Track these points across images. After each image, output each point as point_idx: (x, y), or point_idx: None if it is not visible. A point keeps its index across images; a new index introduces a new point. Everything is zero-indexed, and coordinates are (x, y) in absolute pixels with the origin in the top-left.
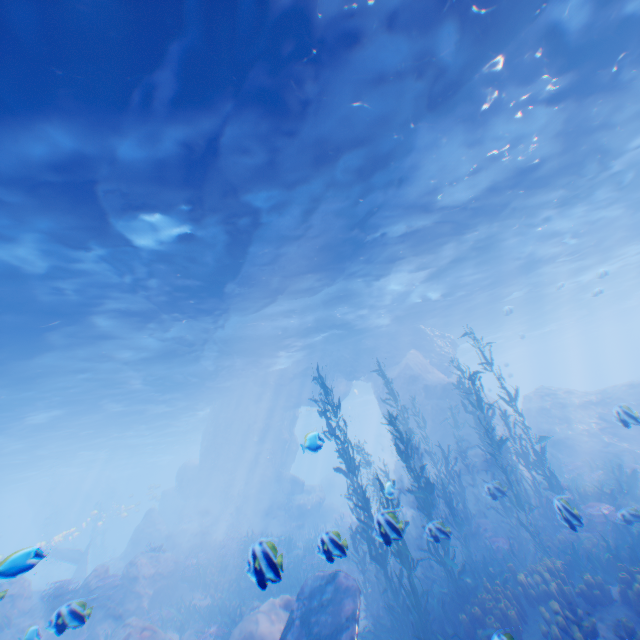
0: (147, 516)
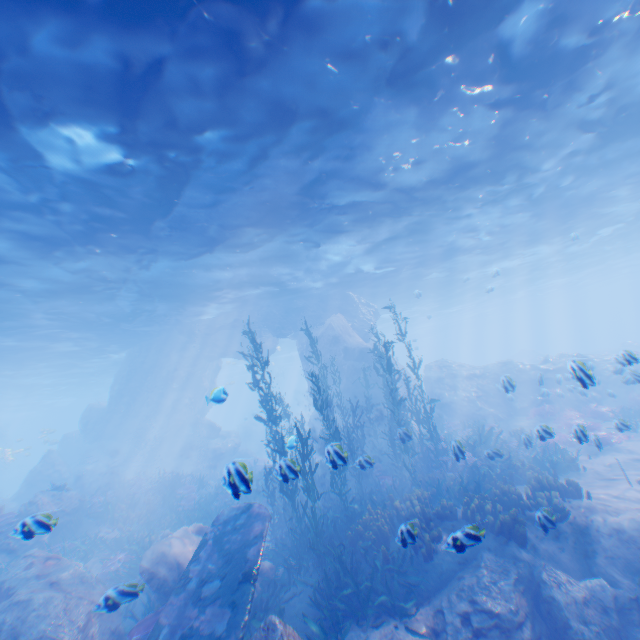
0: (45, 458)
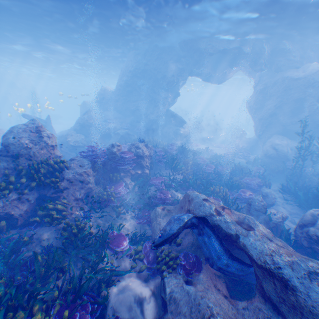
0: (87, 114)
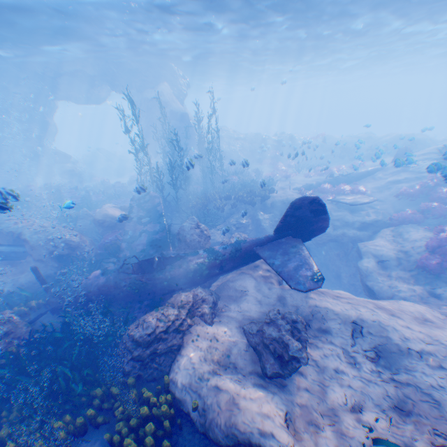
0: None
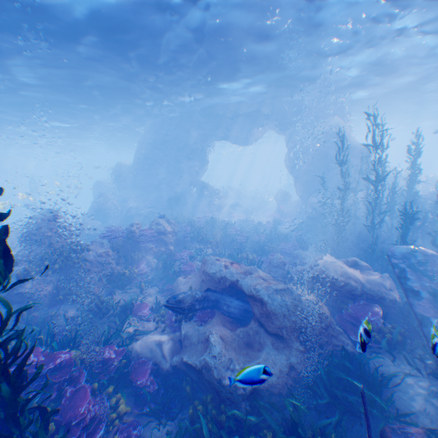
0: (103, 195)
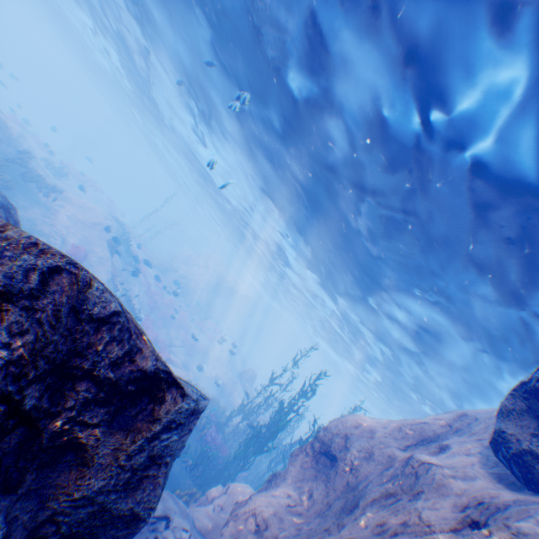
0: None
